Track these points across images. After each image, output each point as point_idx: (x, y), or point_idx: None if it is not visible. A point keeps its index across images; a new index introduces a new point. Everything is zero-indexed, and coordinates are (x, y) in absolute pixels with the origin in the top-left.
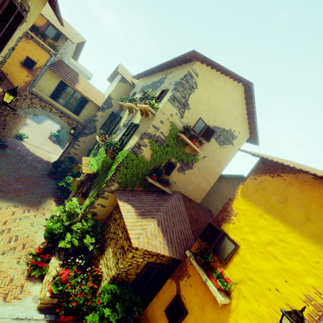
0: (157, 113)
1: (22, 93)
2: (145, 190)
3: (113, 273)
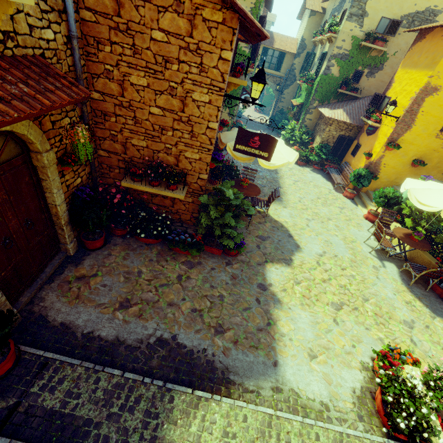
0: (338, 35)
1: None
2: (339, 101)
3: (320, 141)
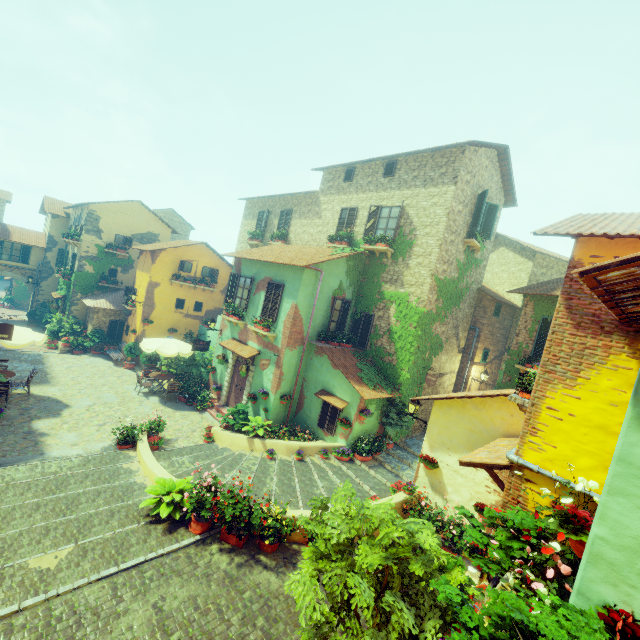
0: (82, 243)
1: None
2: (104, 292)
3: (92, 328)
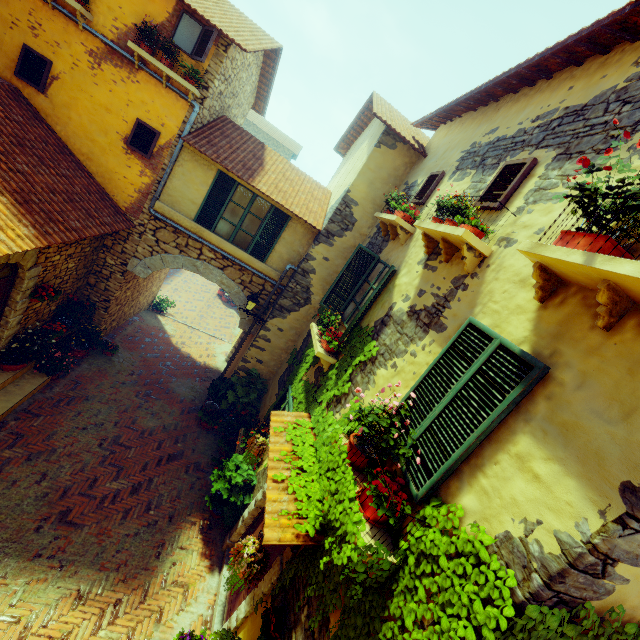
0: None
1: (135, 218)
2: None
3: None
